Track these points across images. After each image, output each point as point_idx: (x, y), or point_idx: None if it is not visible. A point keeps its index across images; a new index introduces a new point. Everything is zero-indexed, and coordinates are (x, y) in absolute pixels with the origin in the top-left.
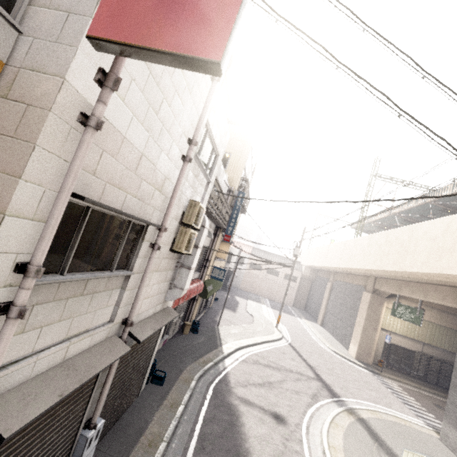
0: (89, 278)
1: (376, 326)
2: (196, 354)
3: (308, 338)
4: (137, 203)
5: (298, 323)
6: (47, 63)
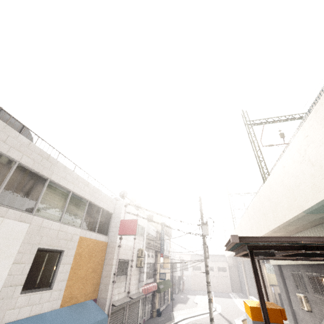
0: (121, 276)
1: (266, 284)
2: (160, 323)
3: (235, 308)
4: (126, 256)
5: (232, 301)
6: (113, 241)
